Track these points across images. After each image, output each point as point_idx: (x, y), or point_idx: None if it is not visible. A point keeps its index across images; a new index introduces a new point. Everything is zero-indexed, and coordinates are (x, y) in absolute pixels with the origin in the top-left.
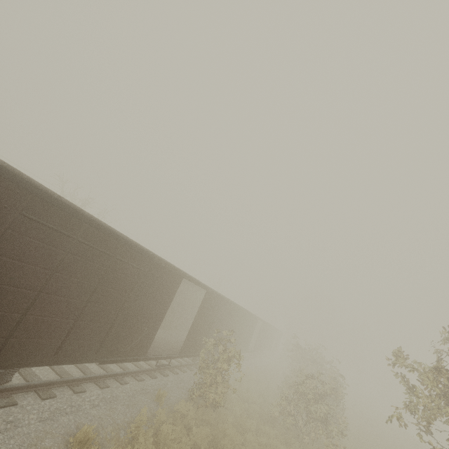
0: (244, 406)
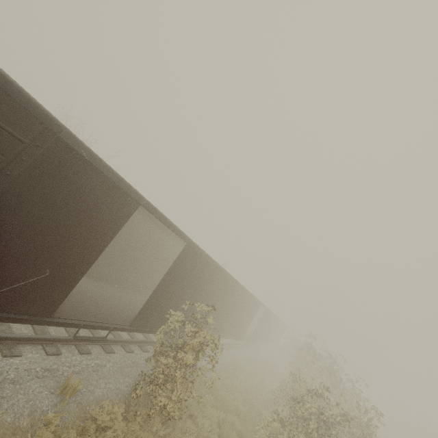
0: (217, 419)
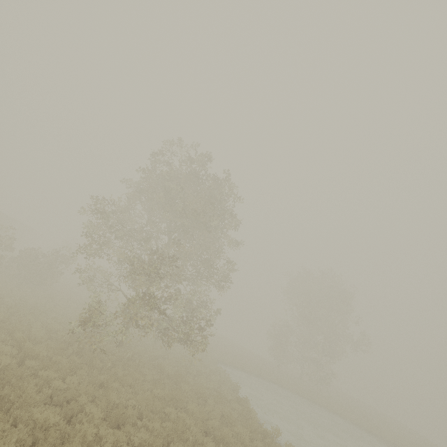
0: None
